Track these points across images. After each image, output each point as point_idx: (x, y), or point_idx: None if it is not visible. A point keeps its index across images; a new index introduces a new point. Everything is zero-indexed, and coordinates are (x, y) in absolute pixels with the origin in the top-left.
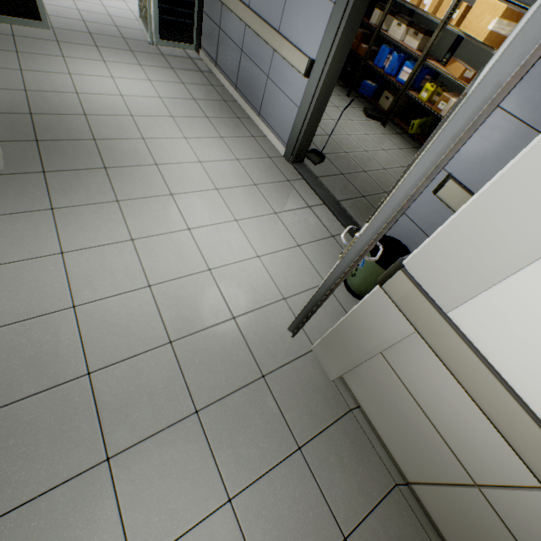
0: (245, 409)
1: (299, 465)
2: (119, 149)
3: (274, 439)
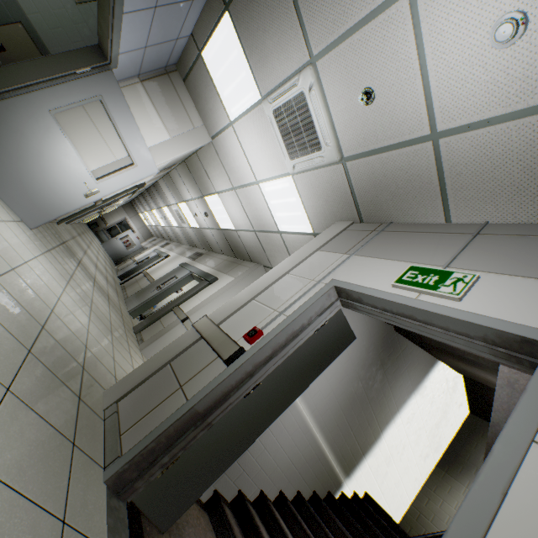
0: (61, 261)
1: (57, 250)
2: (15, 321)
3: (59, 255)
